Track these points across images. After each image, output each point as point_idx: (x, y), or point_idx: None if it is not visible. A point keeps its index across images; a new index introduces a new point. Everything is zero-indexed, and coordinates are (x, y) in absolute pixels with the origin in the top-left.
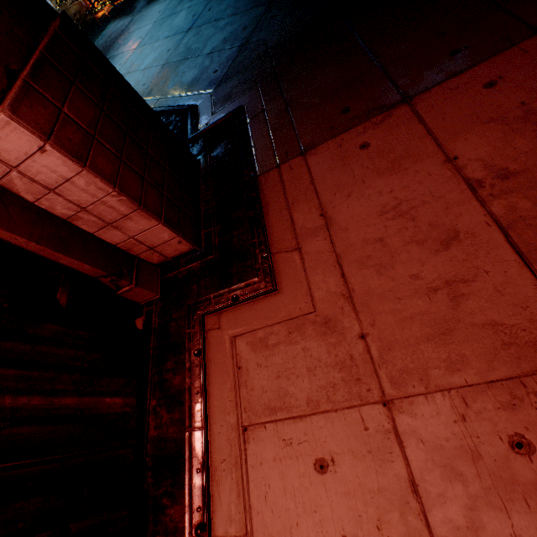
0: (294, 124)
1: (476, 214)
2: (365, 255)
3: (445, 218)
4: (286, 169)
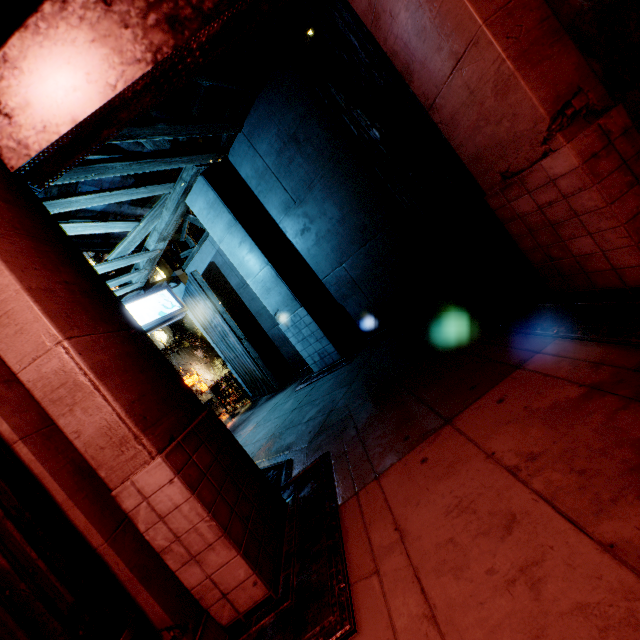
0: (369, 456)
1: (522, 493)
2: (440, 560)
3: (499, 503)
4: (363, 493)
